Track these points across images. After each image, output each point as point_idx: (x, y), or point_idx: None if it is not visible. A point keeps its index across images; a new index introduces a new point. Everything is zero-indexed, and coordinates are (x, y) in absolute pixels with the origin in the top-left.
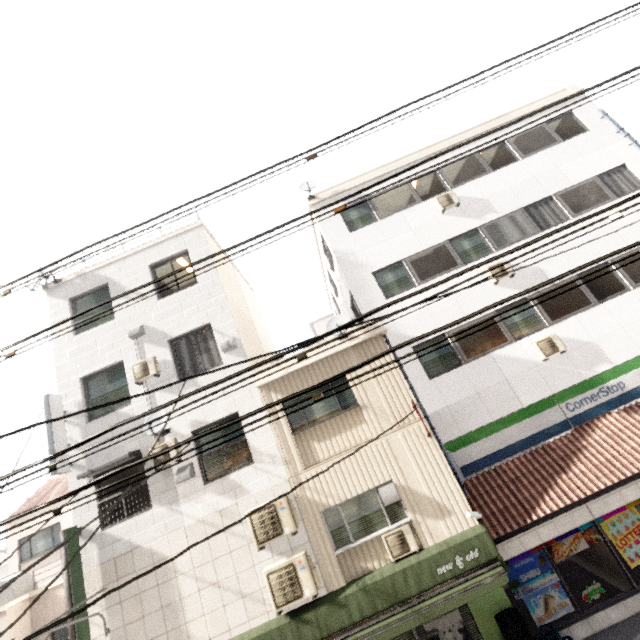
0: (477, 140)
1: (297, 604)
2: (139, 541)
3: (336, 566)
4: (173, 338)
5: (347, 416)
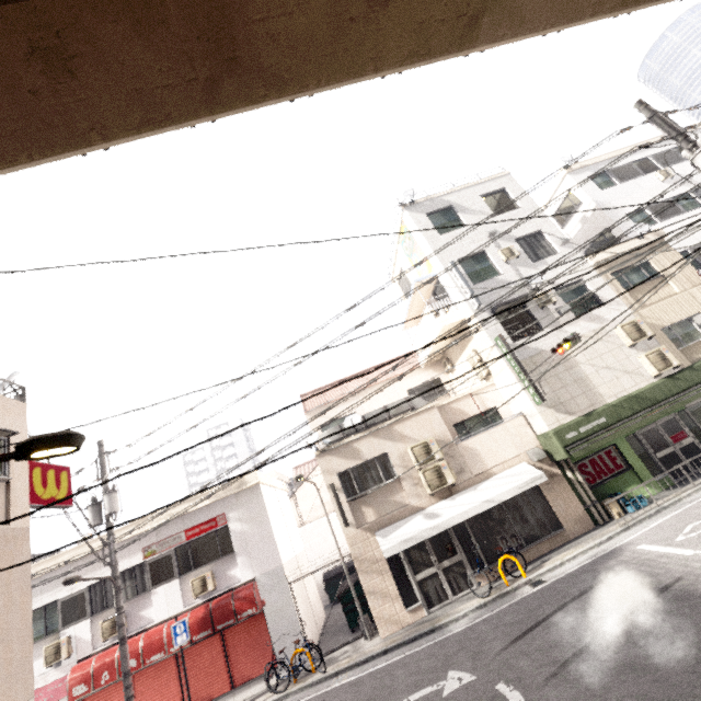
0: (671, 141)
1: (664, 375)
2: (543, 348)
3: (681, 356)
4: (516, 238)
5: (655, 282)
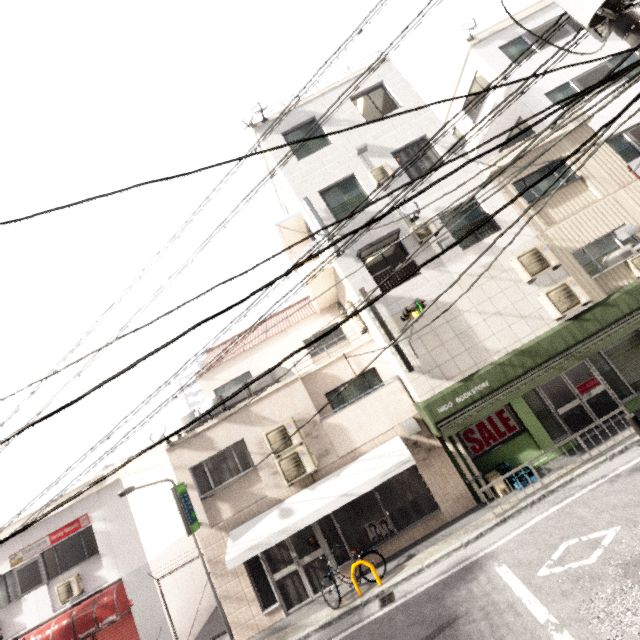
0: None
1: (570, 315)
2: (419, 296)
3: (594, 287)
4: (394, 151)
5: (571, 188)
